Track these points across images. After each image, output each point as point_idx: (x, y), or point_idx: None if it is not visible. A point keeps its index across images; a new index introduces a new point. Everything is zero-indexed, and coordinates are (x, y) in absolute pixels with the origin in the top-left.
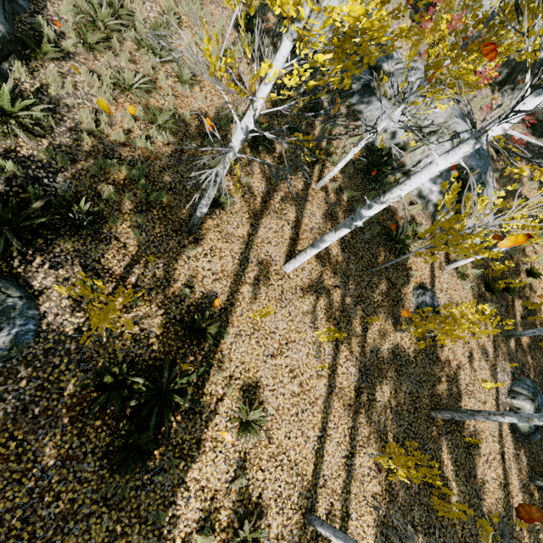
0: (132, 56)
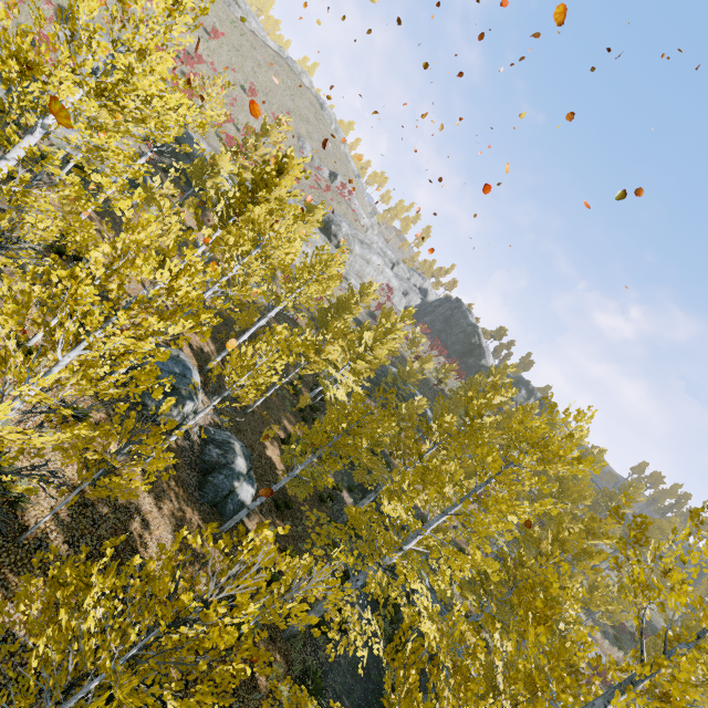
0: None
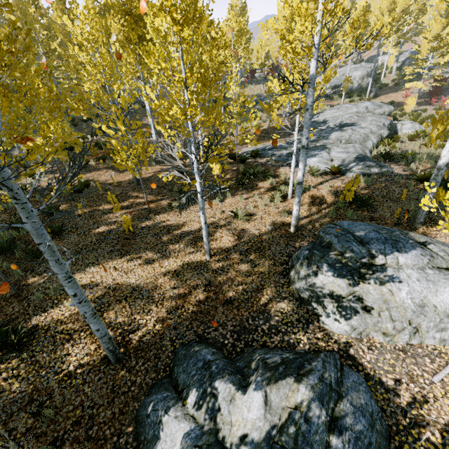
0: None
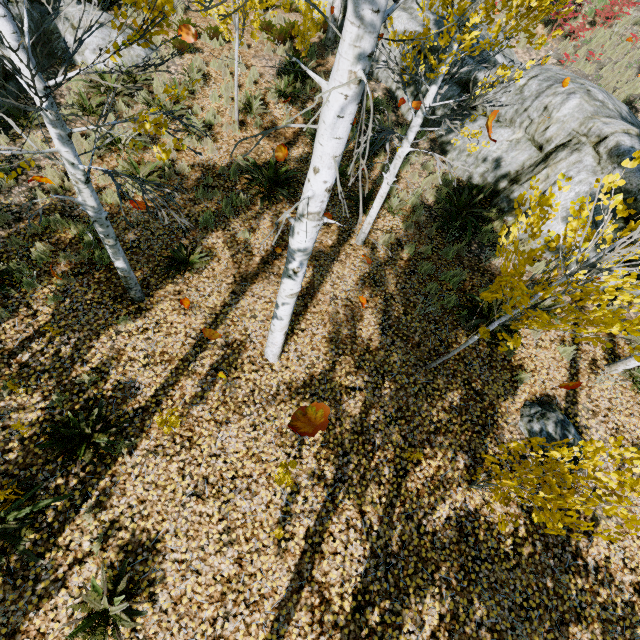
0: None
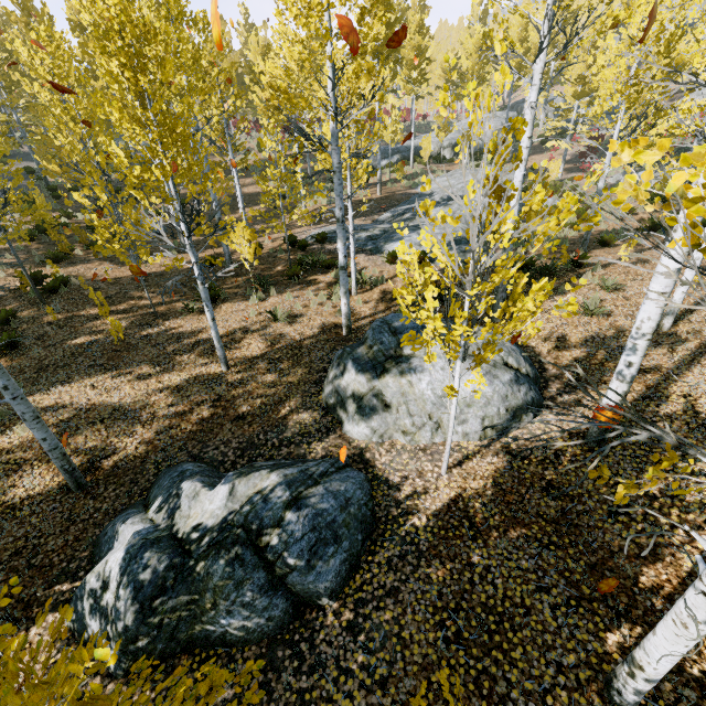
0: None
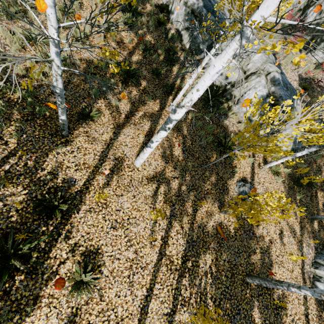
0: (44, 24)
